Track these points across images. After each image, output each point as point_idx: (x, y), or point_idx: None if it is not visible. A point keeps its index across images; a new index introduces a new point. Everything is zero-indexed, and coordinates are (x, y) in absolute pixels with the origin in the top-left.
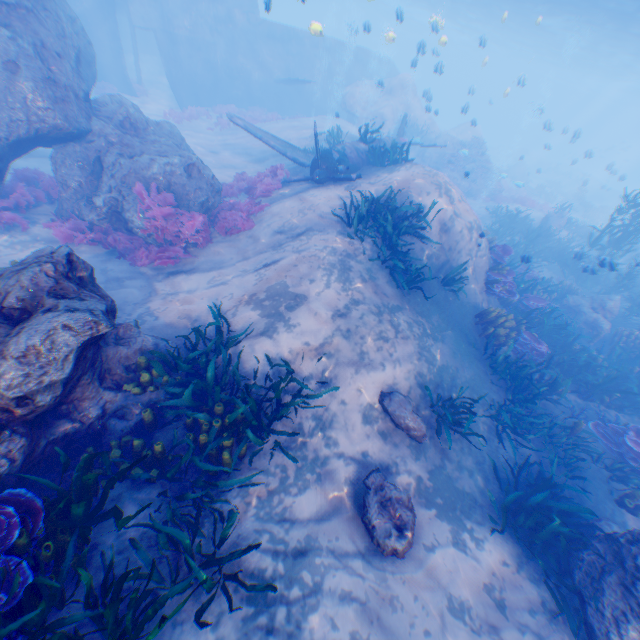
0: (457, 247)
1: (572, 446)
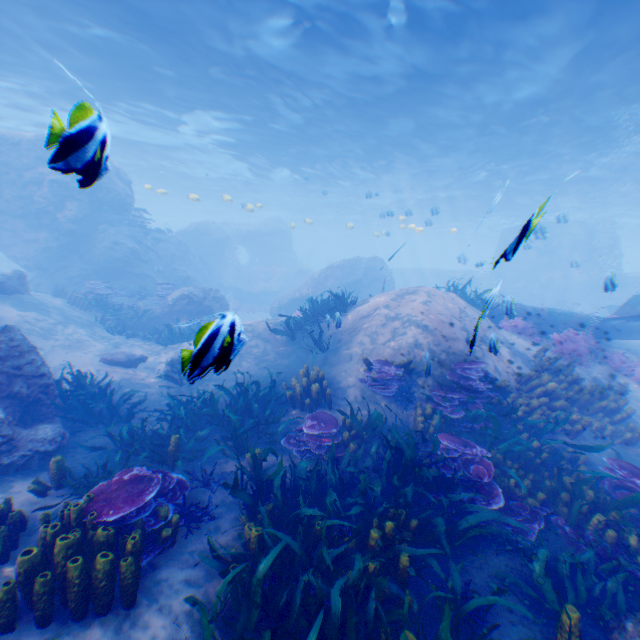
0: (362, 327)
1: (143, 424)
